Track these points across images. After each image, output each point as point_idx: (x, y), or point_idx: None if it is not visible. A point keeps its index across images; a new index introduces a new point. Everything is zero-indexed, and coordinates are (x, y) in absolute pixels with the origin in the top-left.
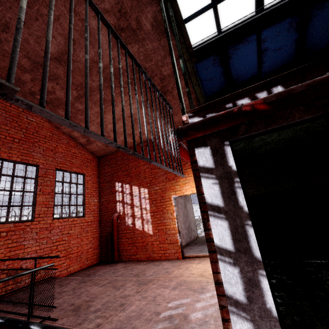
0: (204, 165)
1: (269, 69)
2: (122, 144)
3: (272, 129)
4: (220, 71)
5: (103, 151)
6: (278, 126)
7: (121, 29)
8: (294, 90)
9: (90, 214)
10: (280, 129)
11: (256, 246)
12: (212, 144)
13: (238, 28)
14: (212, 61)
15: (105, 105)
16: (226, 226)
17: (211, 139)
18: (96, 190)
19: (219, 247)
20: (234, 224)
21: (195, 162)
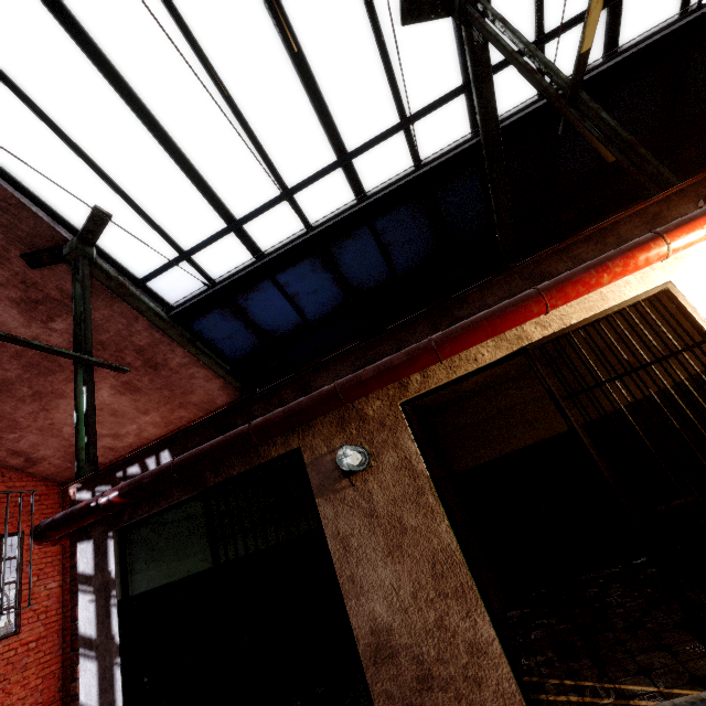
0: (84, 571)
1: (317, 313)
2: (106, 452)
3: (159, 510)
4: (240, 326)
5: (68, 471)
6: (164, 507)
7: (35, 301)
8: (143, 480)
9: (37, 621)
10: (166, 510)
11: (121, 696)
12: (96, 535)
13: (228, 283)
14: (219, 316)
15: (44, 399)
16: (96, 670)
17: (96, 528)
18: (56, 561)
19: (85, 705)
20: (103, 666)
21: (75, 566)
